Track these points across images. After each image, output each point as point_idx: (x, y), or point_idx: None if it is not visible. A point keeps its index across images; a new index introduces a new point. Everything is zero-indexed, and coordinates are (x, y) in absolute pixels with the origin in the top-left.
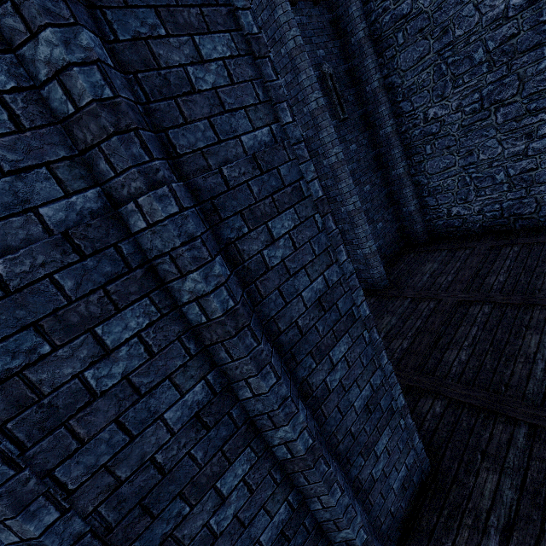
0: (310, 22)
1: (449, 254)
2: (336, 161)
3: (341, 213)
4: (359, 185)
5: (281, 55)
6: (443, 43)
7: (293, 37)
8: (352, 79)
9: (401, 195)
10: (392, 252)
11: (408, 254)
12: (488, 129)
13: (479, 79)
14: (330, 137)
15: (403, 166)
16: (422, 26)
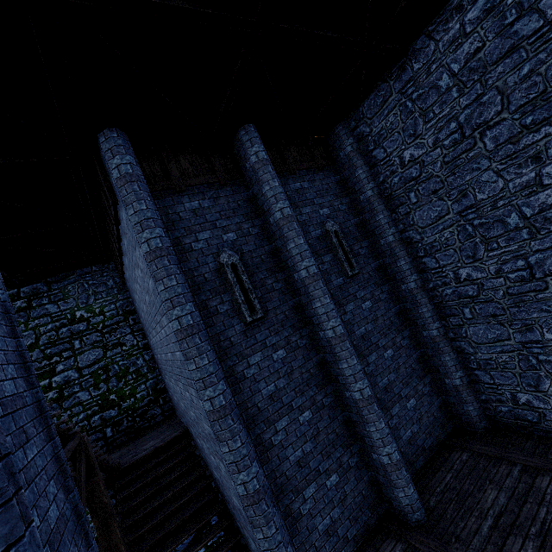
0: (313, 186)
1: (524, 477)
2: (333, 336)
3: (346, 398)
4: (377, 351)
5: (270, 222)
6: (463, 204)
7: (280, 208)
8: (365, 231)
9: (439, 362)
10: (434, 442)
11: (458, 452)
12: (548, 303)
13: (519, 245)
14: (325, 308)
15: (436, 328)
16: (436, 187)
